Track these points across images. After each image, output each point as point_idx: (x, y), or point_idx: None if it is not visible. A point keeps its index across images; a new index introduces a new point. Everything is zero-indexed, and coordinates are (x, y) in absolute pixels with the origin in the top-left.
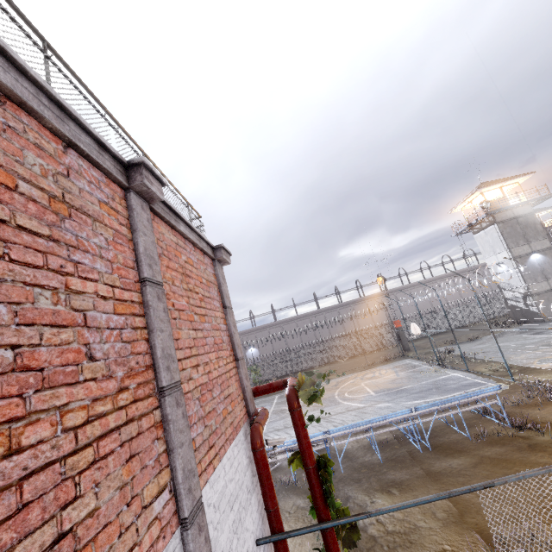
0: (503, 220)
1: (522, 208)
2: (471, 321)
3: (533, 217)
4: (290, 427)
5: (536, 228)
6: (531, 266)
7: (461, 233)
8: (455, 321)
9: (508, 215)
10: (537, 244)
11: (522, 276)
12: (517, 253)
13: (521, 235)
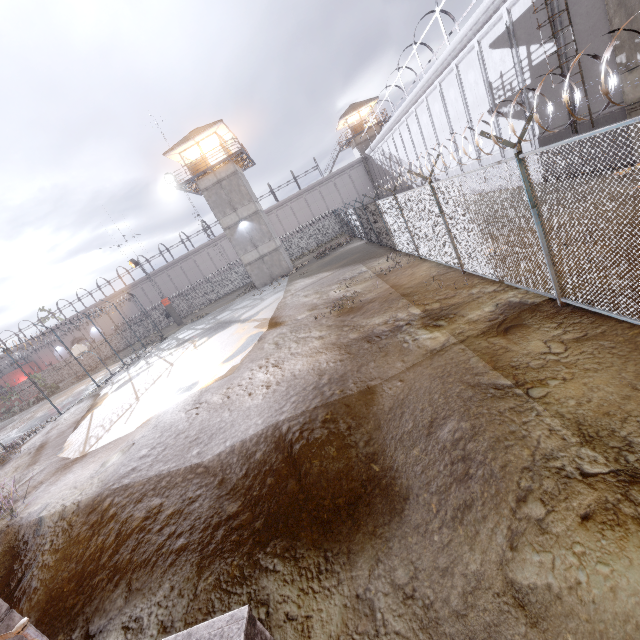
0: (207, 187)
1: (224, 168)
2: None
3: (236, 178)
4: None
5: (241, 192)
6: (241, 237)
7: None
8: None
9: (211, 179)
10: (244, 210)
11: (234, 248)
12: (226, 224)
13: (227, 203)
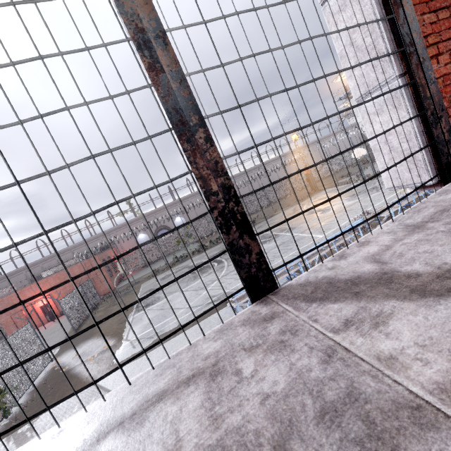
0: None
1: None
2: (336, 170)
3: None
4: (317, 224)
5: None
6: None
7: (339, 99)
8: (327, 171)
9: None
10: None
11: None
12: None
13: None
